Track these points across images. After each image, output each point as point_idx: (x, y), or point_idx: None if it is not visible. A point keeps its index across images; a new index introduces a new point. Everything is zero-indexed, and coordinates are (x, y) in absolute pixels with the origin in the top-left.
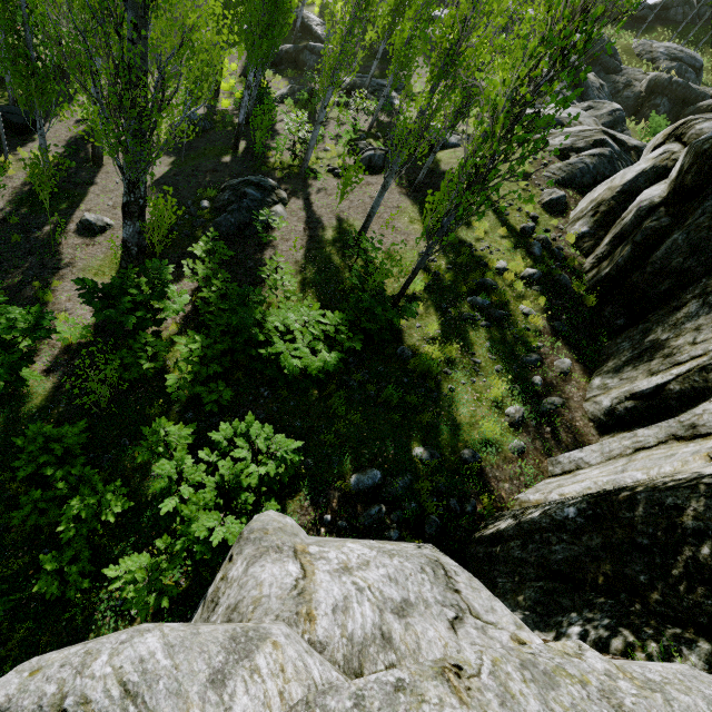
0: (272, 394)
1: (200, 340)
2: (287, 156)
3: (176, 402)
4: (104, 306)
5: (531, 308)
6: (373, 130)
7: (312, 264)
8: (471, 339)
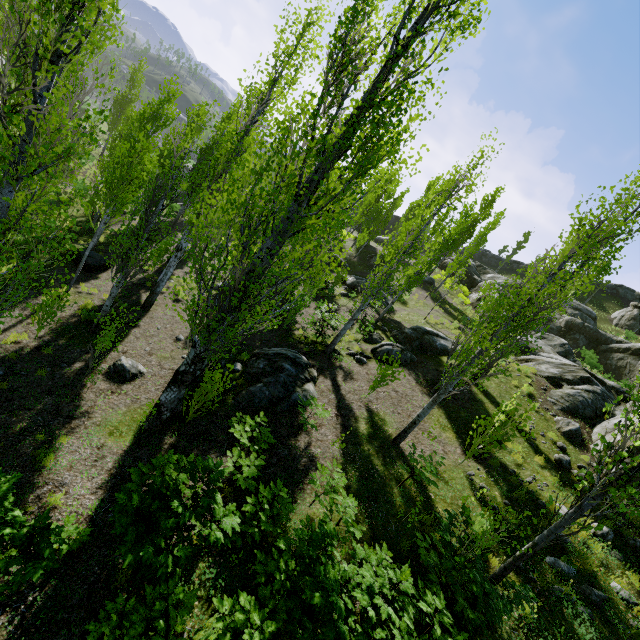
0: None
1: (259, 623)
2: (309, 331)
3: None
4: (138, 534)
5: (627, 590)
6: (378, 323)
7: (352, 465)
8: (579, 639)
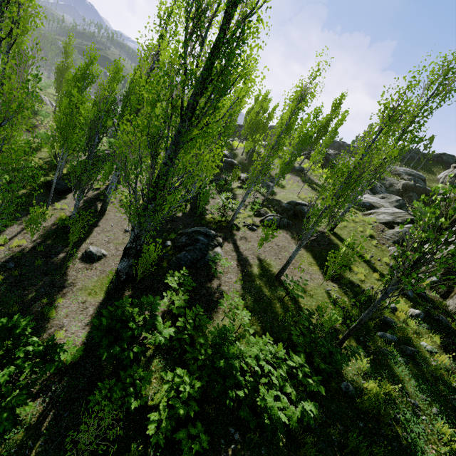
0: (241, 436)
1: (189, 382)
2: (216, 214)
3: (150, 442)
4: (109, 342)
5: (431, 345)
6: (264, 203)
7: (249, 294)
8: (398, 376)
